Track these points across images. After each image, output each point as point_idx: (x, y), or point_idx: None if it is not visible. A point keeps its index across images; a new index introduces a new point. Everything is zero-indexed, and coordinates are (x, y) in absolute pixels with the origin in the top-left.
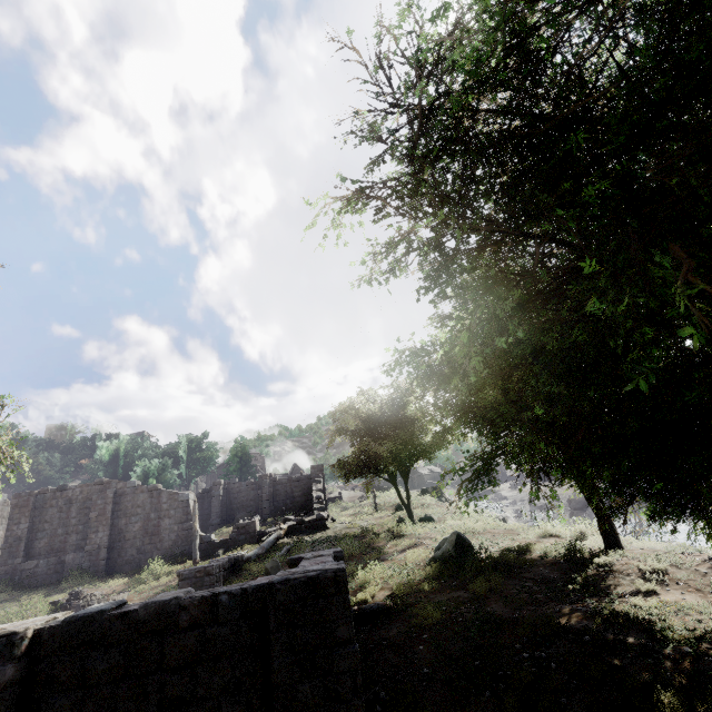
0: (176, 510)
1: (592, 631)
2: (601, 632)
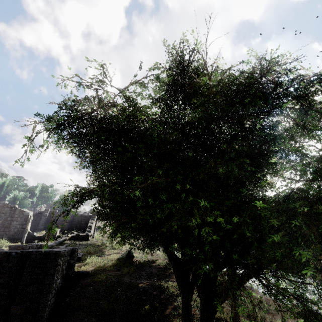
0: (21, 218)
1: (145, 288)
2: (148, 289)
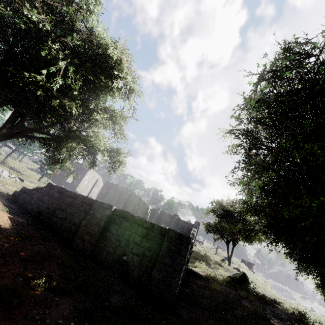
0: (144, 209)
1: None
2: None
